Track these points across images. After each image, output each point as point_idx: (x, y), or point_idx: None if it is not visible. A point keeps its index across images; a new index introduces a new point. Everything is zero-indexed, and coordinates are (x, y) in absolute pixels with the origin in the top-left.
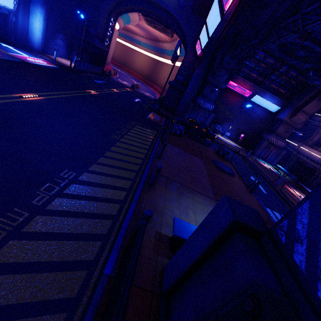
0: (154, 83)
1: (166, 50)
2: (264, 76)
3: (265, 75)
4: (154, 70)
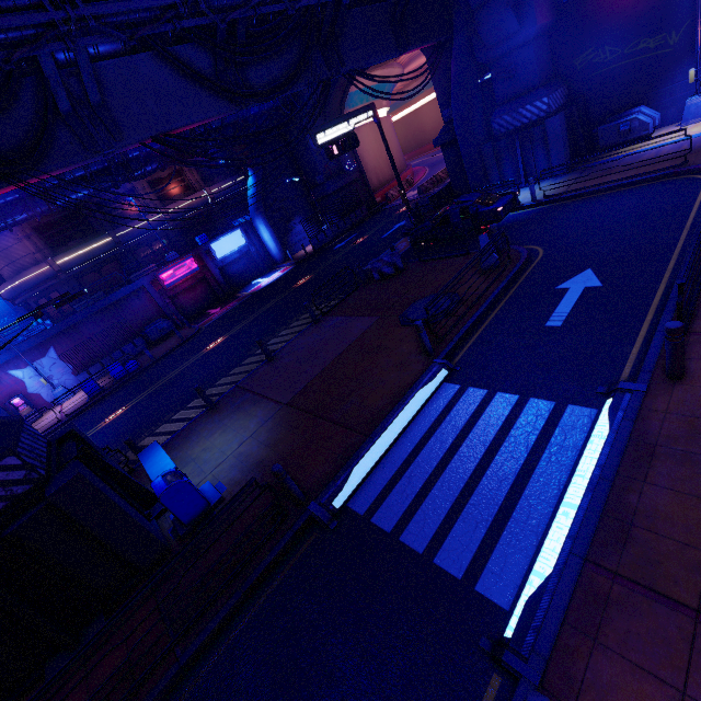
0: None
1: None
2: None
3: None
4: None
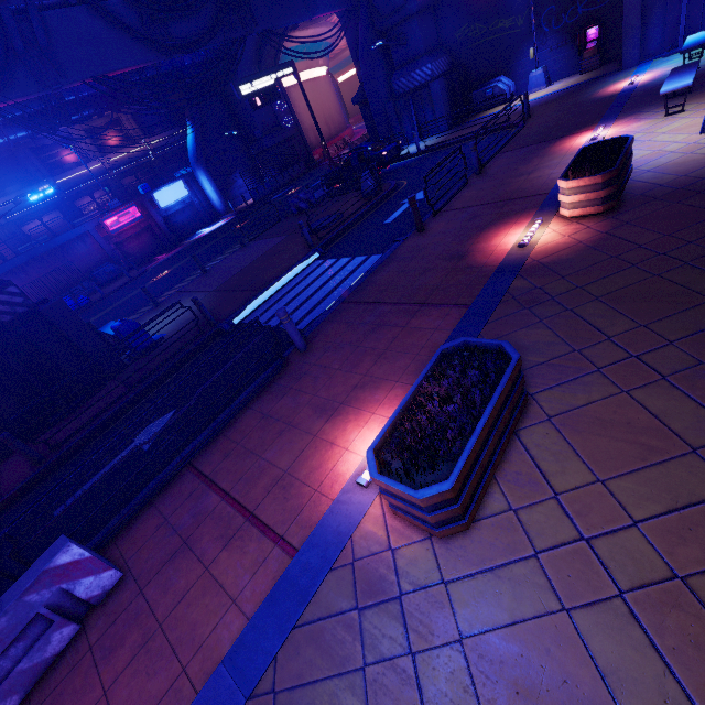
0: None
1: None
2: None
3: None
4: None
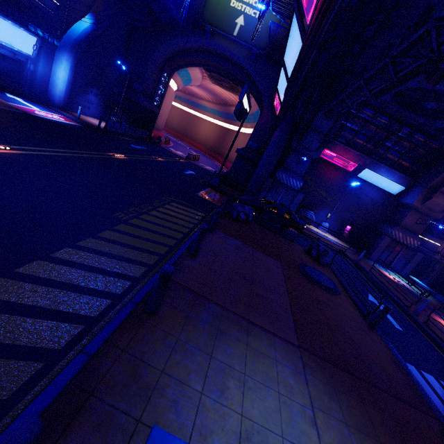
0: (221, 156)
1: None
2: (375, 143)
3: (376, 141)
4: (222, 141)
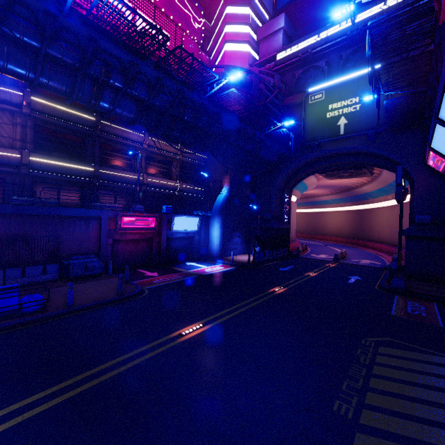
0: (367, 240)
1: (368, 193)
2: None
3: None
4: (360, 224)
